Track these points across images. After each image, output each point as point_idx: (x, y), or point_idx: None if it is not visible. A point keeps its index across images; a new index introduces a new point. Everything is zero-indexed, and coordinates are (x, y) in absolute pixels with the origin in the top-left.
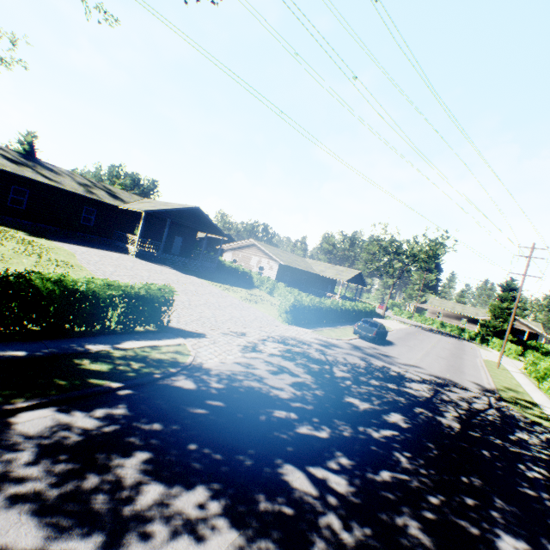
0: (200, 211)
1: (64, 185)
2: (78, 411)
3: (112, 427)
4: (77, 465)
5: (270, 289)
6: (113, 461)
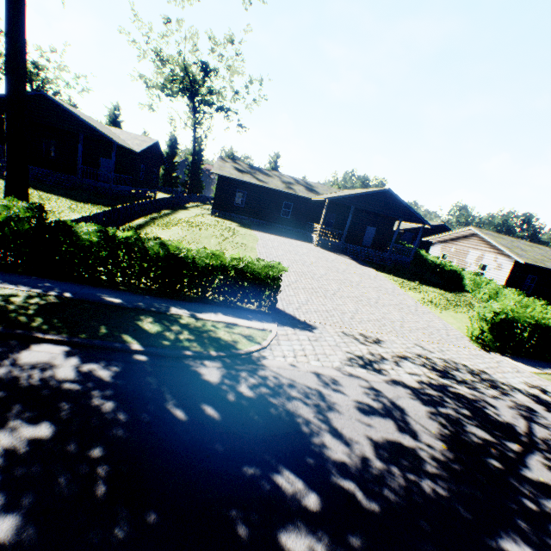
0: (391, 194)
1: (268, 184)
2: (79, 358)
3: (73, 385)
4: None
5: (488, 296)
6: (15, 419)
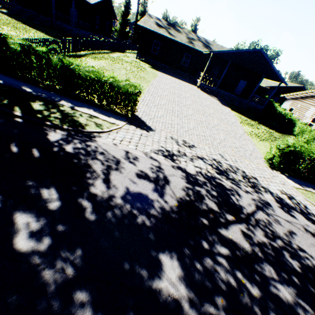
0: (262, 54)
1: (176, 38)
2: None
3: None
4: None
5: (306, 140)
6: None
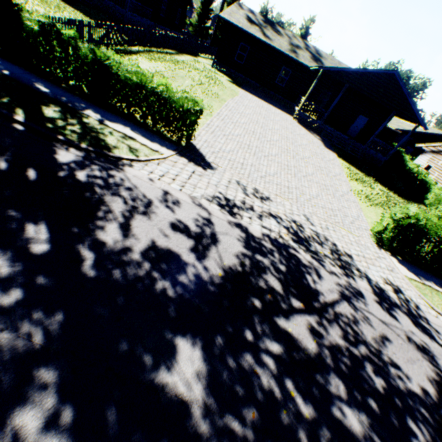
0: (397, 79)
1: (273, 42)
2: None
3: None
4: None
5: None
6: None
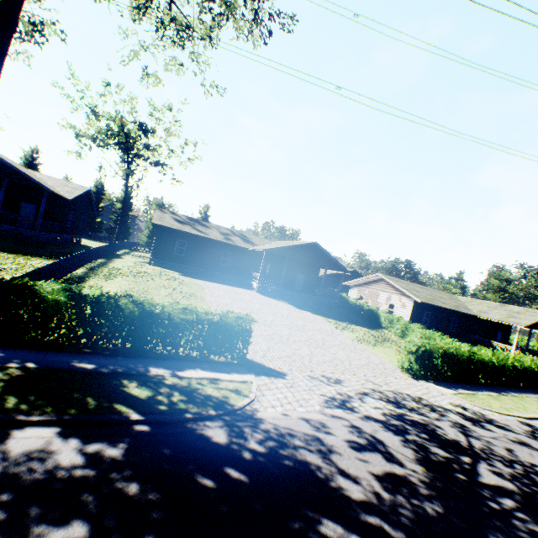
0: (318, 247)
1: (209, 235)
2: (76, 438)
3: (86, 471)
4: (1, 515)
5: (400, 330)
6: (39, 525)
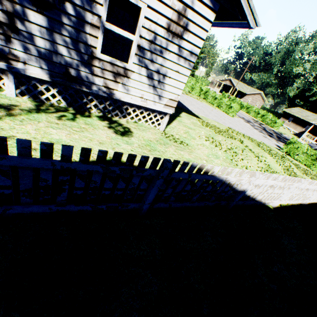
0: None
1: None
2: None
3: None
4: None
5: None
6: None
